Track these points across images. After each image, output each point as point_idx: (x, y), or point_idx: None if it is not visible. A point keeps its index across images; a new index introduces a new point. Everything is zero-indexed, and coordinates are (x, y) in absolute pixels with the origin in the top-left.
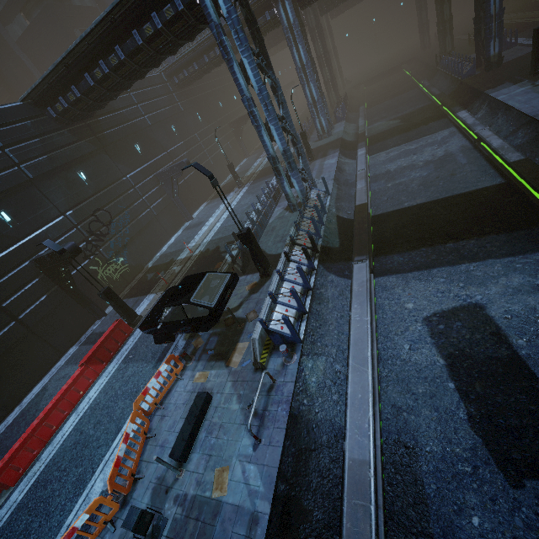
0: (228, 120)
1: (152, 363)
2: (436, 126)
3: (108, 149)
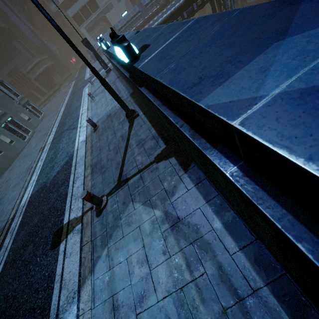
0: None
1: None
2: None
3: None
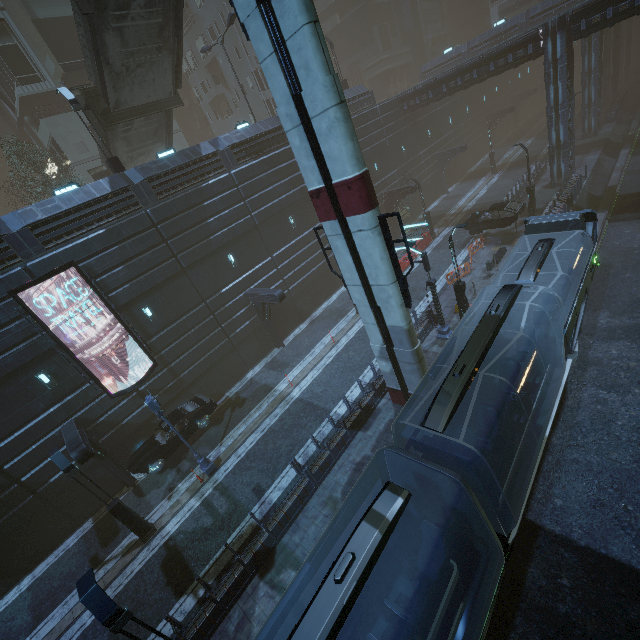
0: (487, 112)
1: (458, 248)
2: None
3: (416, 132)
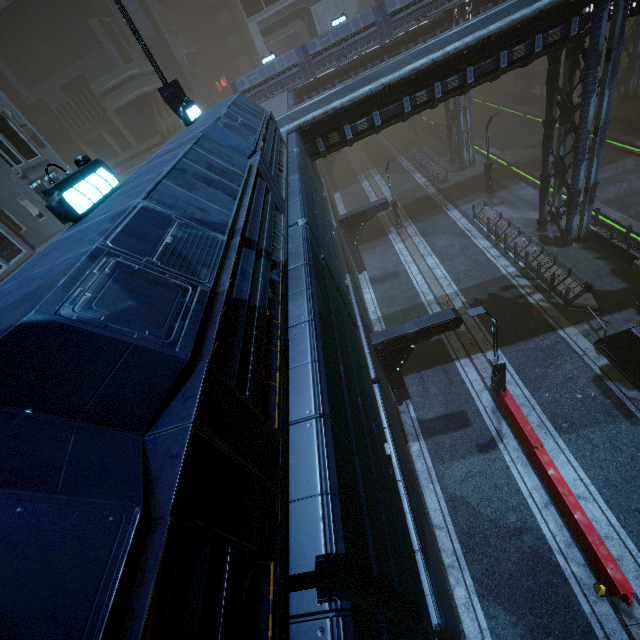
0: None
1: (622, 421)
2: (608, 155)
3: None
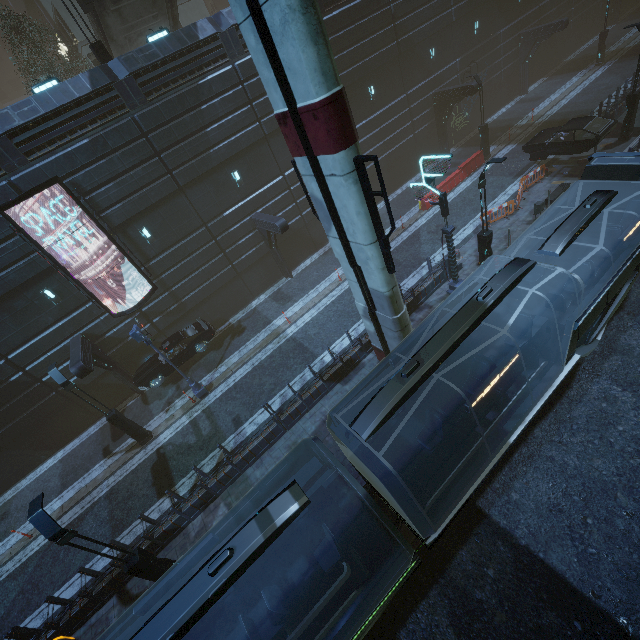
0: None
1: (511, 177)
2: None
3: None
